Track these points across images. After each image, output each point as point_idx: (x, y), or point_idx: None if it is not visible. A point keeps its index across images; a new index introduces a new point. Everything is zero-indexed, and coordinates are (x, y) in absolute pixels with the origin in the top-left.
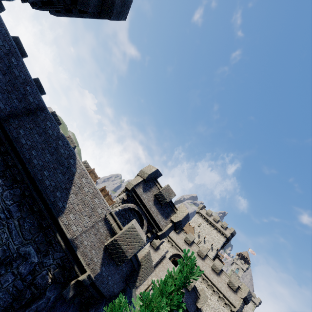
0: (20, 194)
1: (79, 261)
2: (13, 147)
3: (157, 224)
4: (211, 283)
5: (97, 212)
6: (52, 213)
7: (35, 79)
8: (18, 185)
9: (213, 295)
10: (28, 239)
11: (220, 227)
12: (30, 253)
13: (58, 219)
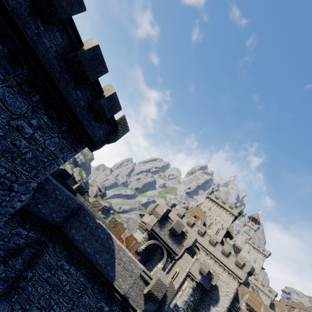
0: (87, 273)
1: (131, 306)
2: (73, 244)
3: (173, 252)
4: (222, 264)
5: (135, 272)
6: (109, 281)
7: (62, 170)
8: (83, 266)
9: (224, 272)
10: (99, 298)
11: (228, 209)
12: (103, 306)
13: (113, 284)
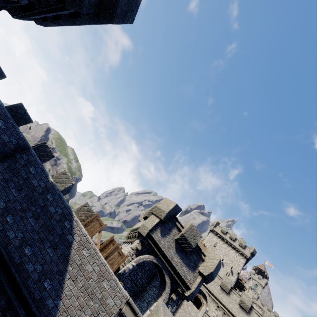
0: None
1: None
2: None
3: (182, 281)
4: None
5: (108, 304)
6: None
7: (17, 104)
8: None
9: None
10: None
11: (238, 247)
12: None
13: None
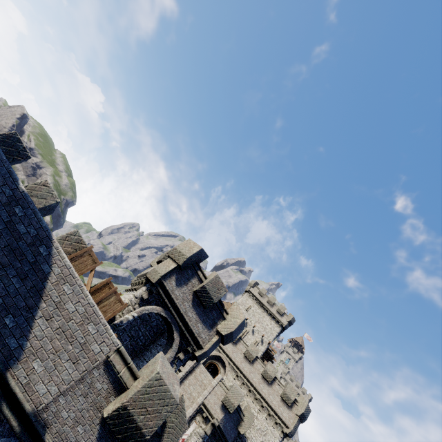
0: None
1: None
2: None
3: (195, 339)
4: (259, 397)
5: (92, 350)
6: None
7: None
8: None
9: (261, 412)
10: None
11: (275, 313)
12: None
13: (6, 375)
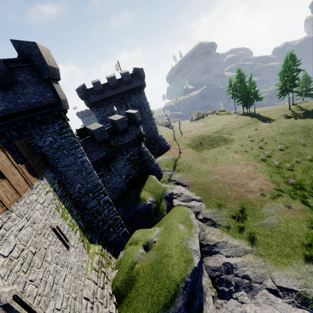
0: None
1: None
2: None
3: None
4: None
5: None
6: None
7: None
8: None
9: None
10: None
11: None
12: None
13: None
